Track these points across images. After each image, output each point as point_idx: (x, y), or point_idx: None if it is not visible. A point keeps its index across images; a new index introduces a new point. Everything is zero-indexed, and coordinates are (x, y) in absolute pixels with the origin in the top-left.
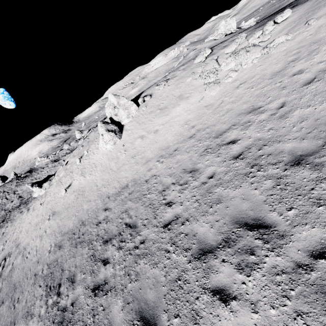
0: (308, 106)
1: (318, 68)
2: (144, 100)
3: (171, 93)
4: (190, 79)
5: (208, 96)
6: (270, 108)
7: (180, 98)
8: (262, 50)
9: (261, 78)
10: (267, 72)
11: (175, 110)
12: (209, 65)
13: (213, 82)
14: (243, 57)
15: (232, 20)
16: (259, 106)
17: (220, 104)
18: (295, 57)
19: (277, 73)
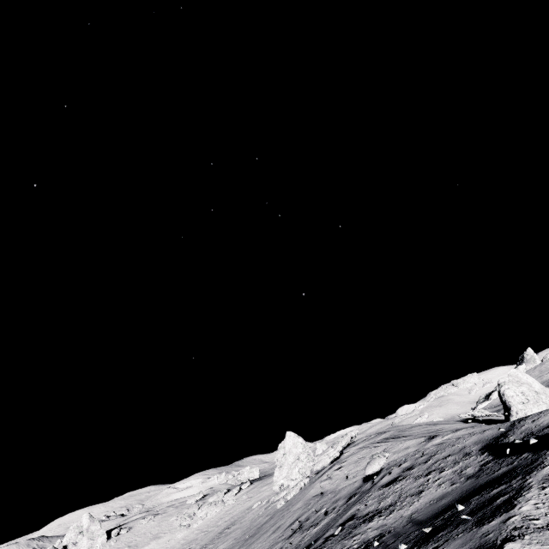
0: (201, 545)
1: (221, 524)
2: (119, 532)
3: (151, 530)
4: (174, 518)
5: (175, 538)
6: (191, 546)
7: (155, 537)
8: (221, 506)
9: (206, 526)
10: (210, 523)
11: (143, 548)
12: (191, 508)
13: (185, 525)
14: (210, 508)
15: (256, 468)
16: (189, 545)
17: (176, 545)
18: (224, 515)
19: (212, 524)
